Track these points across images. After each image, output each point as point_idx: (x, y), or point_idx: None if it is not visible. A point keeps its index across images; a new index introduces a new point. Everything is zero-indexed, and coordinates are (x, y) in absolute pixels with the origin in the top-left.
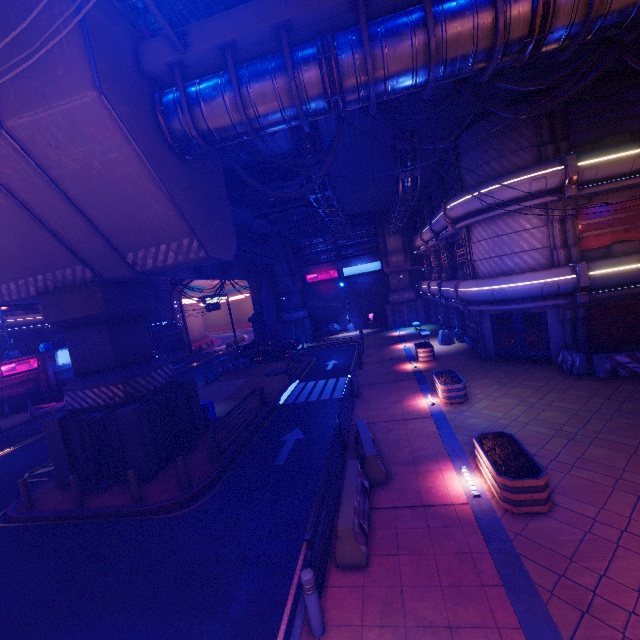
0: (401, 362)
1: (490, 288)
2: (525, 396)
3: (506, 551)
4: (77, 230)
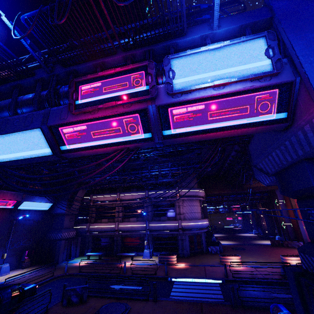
0: (169, 266)
1: (199, 223)
2: None
3: None
4: None
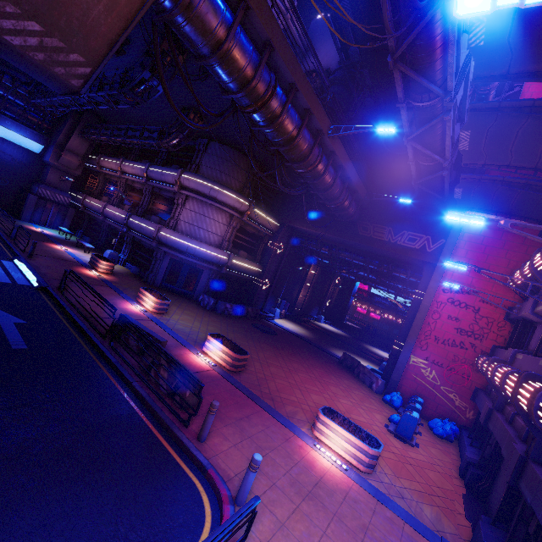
0: (78, 266)
1: (188, 244)
2: (194, 316)
3: (242, 386)
4: None
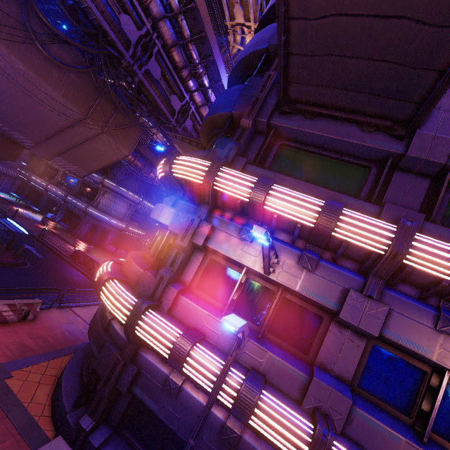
0: (37, 223)
1: (104, 217)
2: (104, 255)
3: None
4: (62, 144)
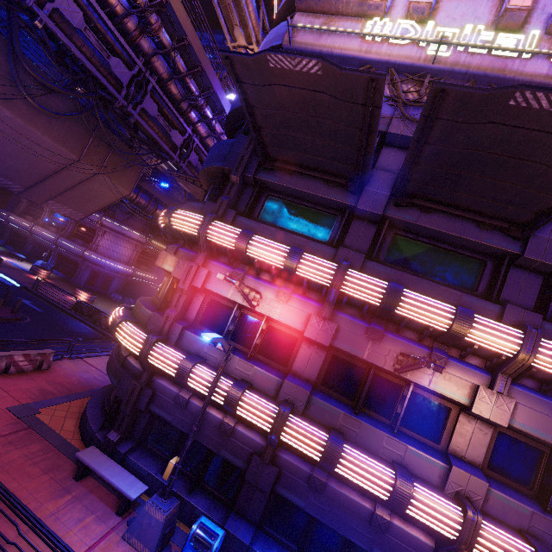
0: (26, 273)
1: (106, 261)
2: (110, 305)
3: None
4: (55, 187)
